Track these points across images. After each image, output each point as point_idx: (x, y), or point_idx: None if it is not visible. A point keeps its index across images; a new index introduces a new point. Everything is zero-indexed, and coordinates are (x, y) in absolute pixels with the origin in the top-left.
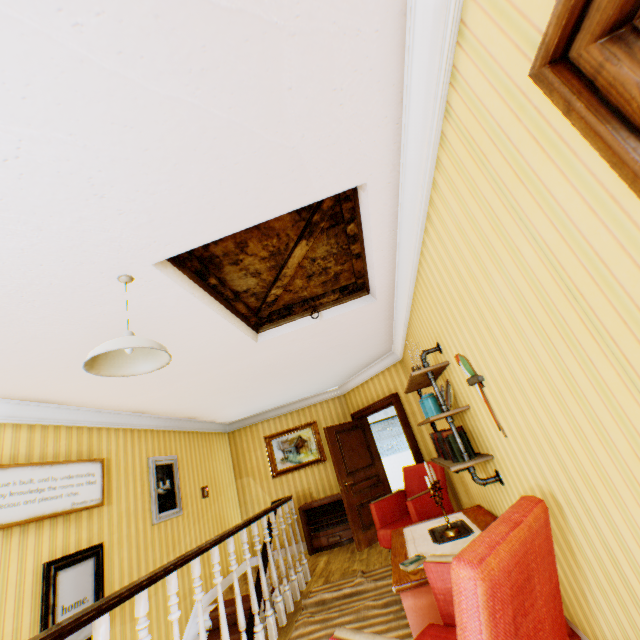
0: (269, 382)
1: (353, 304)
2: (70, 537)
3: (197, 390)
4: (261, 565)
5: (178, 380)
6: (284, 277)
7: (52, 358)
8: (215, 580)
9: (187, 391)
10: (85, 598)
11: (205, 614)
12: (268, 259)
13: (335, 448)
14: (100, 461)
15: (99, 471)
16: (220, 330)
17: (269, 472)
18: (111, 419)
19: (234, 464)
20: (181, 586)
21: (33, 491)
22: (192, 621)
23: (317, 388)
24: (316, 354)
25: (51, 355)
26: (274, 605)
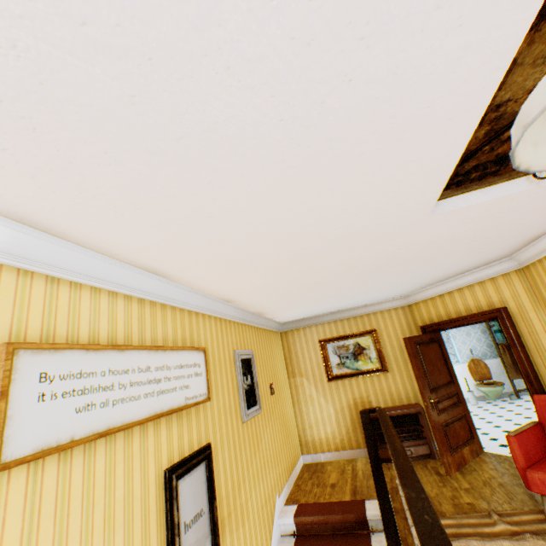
0: (361, 281)
1: None
2: (183, 437)
3: (296, 281)
4: None
5: (295, 264)
6: None
7: (202, 193)
8: None
9: (287, 281)
10: (201, 510)
11: (288, 517)
12: None
13: (416, 361)
14: (202, 350)
15: (202, 362)
16: (427, 178)
17: (323, 375)
18: (205, 304)
19: (286, 363)
20: (265, 487)
21: (150, 382)
22: (276, 523)
23: (384, 296)
24: (446, 249)
25: (205, 185)
26: (368, 524)
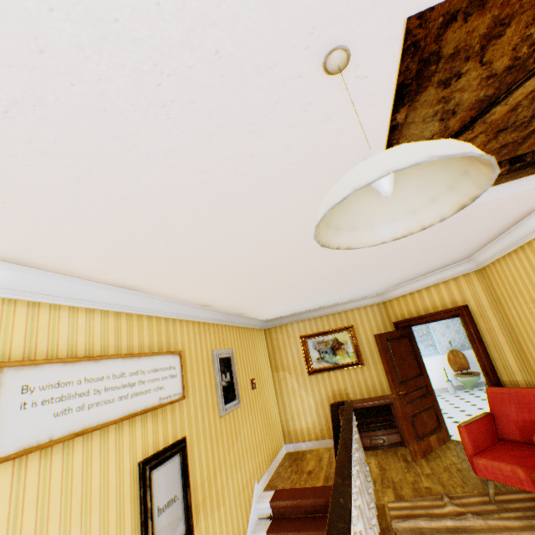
0: (330, 284)
1: (516, 185)
2: (158, 433)
3: (266, 287)
4: (360, 488)
5: (259, 275)
6: (480, 124)
7: (155, 231)
8: (353, 528)
9: (257, 288)
10: (175, 496)
11: (265, 502)
12: (492, 79)
13: (386, 356)
14: (178, 354)
15: (178, 364)
16: None
17: (304, 369)
18: (183, 311)
19: (270, 358)
20: (243, 474)
21: (125, 386)
22: (253, 507)
23: (359, 294)
24: (402, 256)
25: (155, 226)
26: None
